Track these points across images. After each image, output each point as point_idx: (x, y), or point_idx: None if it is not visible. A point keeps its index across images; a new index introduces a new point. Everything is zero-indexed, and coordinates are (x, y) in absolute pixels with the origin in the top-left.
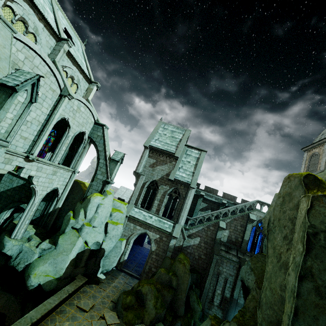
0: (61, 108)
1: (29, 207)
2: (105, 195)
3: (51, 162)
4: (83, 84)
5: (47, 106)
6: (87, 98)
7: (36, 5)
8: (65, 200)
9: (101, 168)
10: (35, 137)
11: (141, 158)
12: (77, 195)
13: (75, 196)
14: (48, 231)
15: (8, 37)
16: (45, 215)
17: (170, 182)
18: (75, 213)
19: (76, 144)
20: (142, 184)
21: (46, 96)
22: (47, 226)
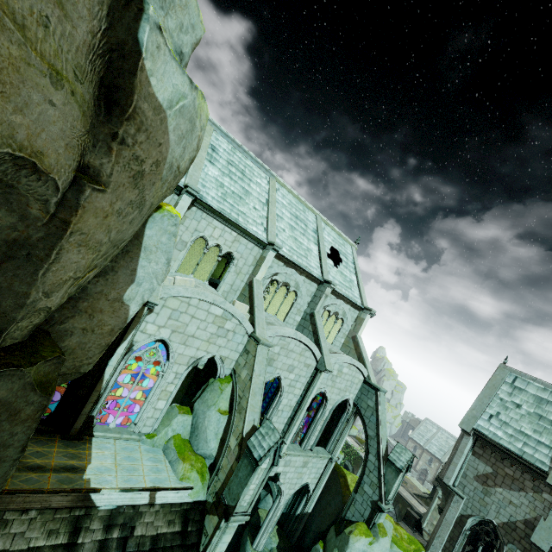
0: (315, 387)
1: (274, 509)
2: (375, 534)
3: (301, 452)
4: (351, 314)
5: (300, 385)
6: (356, 335)
7: (298, 266)
8: (317, 500)
9: (370, 473)
10: (285, 425)
11: (454, 451)
12: (333, 499)
13: (331, 499)
14: (292, 545)
15: (265, 357)
16: (291, 515)
17: (539, 551)
18: (326, 549)
19: (336, 410)
20: (458, 516)
21: (300, 375)
22: (292, 537)
